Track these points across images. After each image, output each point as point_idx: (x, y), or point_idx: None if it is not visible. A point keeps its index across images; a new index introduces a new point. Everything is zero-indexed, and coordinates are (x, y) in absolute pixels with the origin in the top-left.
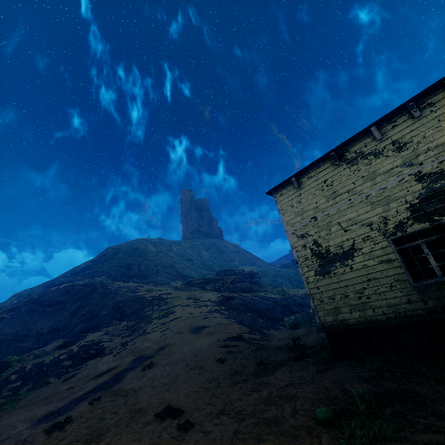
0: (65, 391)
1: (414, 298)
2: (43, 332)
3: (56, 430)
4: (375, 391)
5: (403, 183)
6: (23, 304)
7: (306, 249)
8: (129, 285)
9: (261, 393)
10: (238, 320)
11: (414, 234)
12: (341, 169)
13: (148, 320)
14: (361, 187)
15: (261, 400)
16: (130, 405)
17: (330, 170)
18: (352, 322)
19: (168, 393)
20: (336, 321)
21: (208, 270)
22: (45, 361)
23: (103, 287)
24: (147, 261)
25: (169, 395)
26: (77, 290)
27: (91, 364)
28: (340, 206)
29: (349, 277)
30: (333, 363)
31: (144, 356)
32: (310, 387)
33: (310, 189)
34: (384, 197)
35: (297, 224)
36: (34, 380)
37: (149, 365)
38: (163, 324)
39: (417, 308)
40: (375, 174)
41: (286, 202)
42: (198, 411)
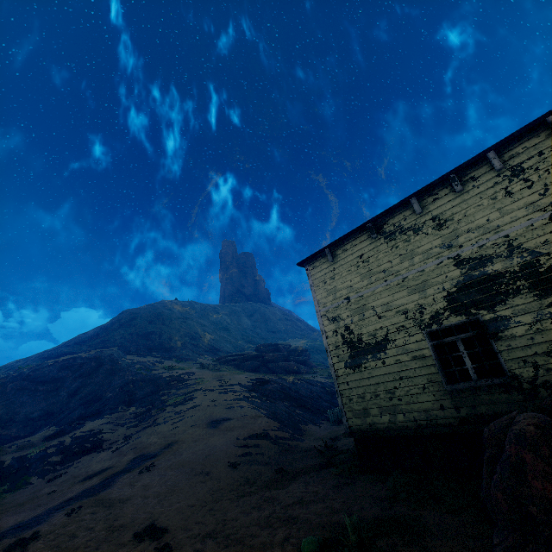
0: (44, 496)
1: (446, 404)
2: (33, 416)
3: (17, 549)
4: (382, 516)
5: (442, 266)
6: (11, 380)
7: (337, 336)
8: (145, 360)
9: (263, 512)
10: (270, 412)
11: (451, 328)
12: (379, 243)
13: (161, 406)
14: (398, 267)
15: (259, 521)
16: (111, 519)
17: (367, 244)
18: (381, 427)
19: (159, 507)
20: (365, 425)
21: (248, 342)
22: (29, 455)
23: (112, 362)
24: (172, 330)
25: (158, 509)
26: (79, 364)
27: (84, 461)
28: (375, 288)
29: (381, 372)
30: (357, 476)
31: (146, 454)
32: (317, 507)
33: (345, 264)
34: (422, 282)
35: (329, 305)
36: (12, 479)
37: (149, 467)
38: (178, 413)
39: (449, 416)
40: (414, 253)
41: (319, 277)
42: (185, 531)
